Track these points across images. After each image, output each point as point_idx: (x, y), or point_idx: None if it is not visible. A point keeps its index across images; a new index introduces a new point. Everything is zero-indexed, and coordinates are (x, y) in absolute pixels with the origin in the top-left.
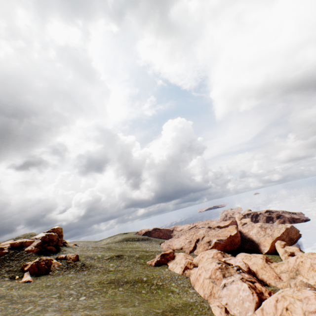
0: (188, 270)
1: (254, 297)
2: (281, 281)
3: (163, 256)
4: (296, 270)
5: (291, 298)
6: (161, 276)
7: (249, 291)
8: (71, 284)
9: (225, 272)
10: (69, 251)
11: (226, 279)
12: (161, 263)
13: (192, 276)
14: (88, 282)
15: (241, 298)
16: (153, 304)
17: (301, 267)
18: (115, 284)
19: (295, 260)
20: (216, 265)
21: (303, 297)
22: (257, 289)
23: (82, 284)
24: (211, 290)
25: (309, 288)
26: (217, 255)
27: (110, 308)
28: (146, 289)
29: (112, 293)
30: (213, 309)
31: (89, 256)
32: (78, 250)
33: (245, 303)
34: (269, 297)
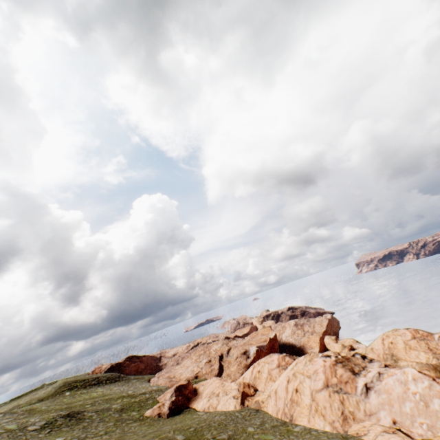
0: (249, 399)
1: None
2: None
3: (179, 390)
4: (391, 355)
5: None
6: (209, 423)
7: (425, 377)
8: None
9: (351, 366)
10: None
11: (362, 376)
12: (179, 406)
13: (268, 404)
14: None
15: (419, 397)
16: None
17: (395, 350)
18: None
19: (382, 344)
20: (327, 360)
21: None
22: None
23: None
24: (341, 409)
25: None
26: (285, 359)
27: None
28: None
29: None
30: None
31: None
32: None
33: (433, 404)
34: None
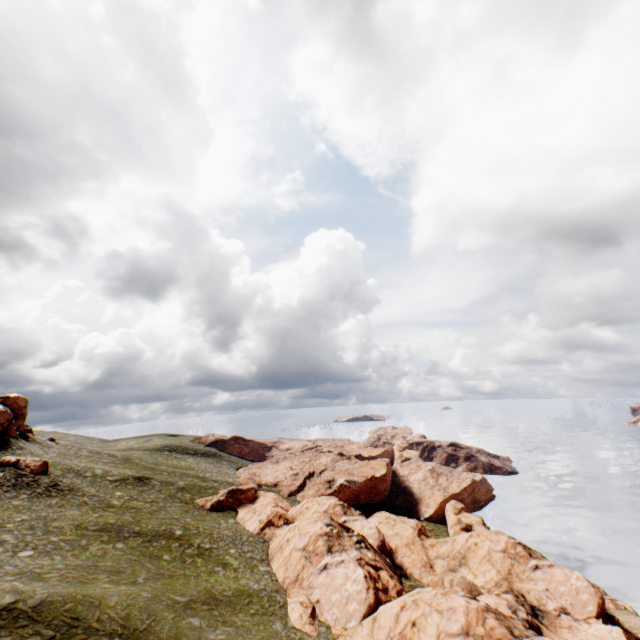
0: (272, 528)
1: (368, 596)
2: (432, 573)
3: (233, 493)
4: (462, 557)
5: (427, 607)
6: (214, 531)
7: (363, 583)
8: (11, 520)
9: (334, 544)
10: (31, 450)
11: (332, 556)
12: (225, 506)
13: (275, 540)
14: (52, 521)
15: (347, 594)
16: (176, 585)
17: (472, 554)
18: (111, 534)
19: (465, 540)
20: (322, 528)
21: (447, 607)
22: (381, 581)
23: (38, 524)
24: (299, 571)
25: (462, 593)
26: (335, 508)
27: (77, 582)
28: (173, 553)
29: (98, 551)
30: (290, 608)
31: (73, 469)
32: (55, 452)
33: (350, 605)
34: (395, 599)
